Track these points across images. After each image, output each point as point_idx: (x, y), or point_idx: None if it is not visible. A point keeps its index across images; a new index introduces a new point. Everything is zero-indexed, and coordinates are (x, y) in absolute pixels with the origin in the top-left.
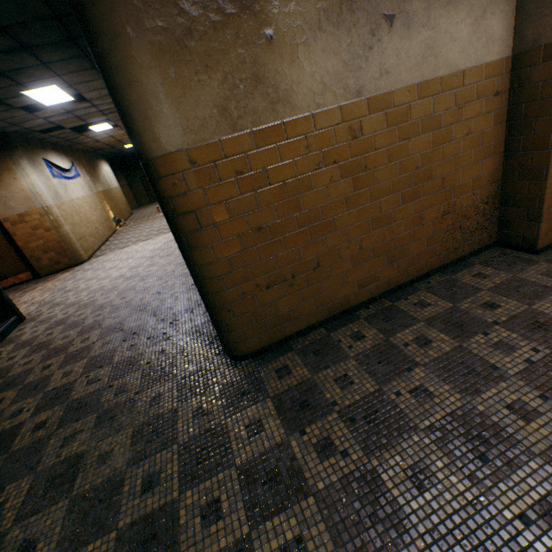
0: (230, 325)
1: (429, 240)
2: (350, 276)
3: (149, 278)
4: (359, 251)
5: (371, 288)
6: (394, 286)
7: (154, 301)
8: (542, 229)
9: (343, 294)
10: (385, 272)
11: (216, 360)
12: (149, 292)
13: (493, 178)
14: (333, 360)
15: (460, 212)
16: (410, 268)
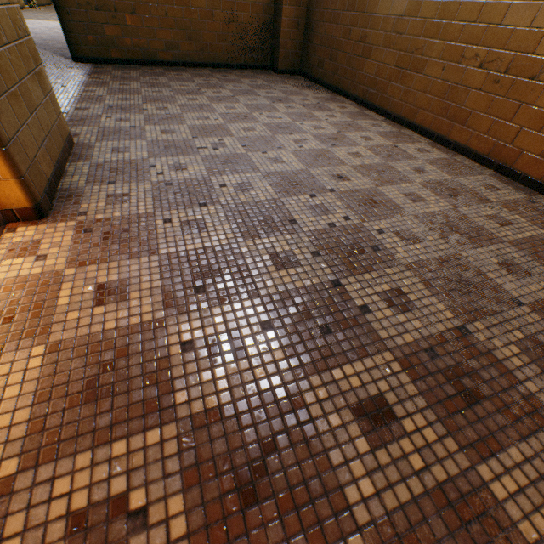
0: (70, 28)
1: (219, 37)
2: (159, 35)
3: (42, 35)
4: (166, 17)
5: (175, 54)
6: (193, 62)
7: (39, 42)
8: (281, 56)
9: (154, 47)
10: (186, 46)
11: (64, 61)
12: (37, 39)
13: (268, 12)
14: (129, 71)
15: (242, 27)
16: (205, 54)
